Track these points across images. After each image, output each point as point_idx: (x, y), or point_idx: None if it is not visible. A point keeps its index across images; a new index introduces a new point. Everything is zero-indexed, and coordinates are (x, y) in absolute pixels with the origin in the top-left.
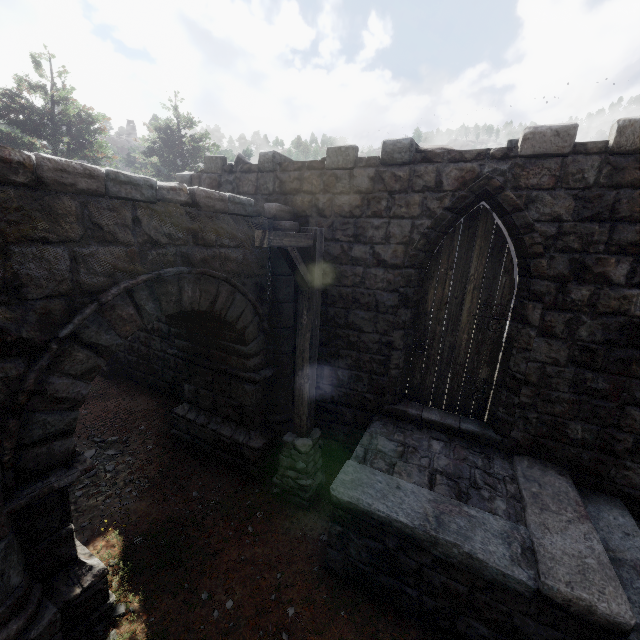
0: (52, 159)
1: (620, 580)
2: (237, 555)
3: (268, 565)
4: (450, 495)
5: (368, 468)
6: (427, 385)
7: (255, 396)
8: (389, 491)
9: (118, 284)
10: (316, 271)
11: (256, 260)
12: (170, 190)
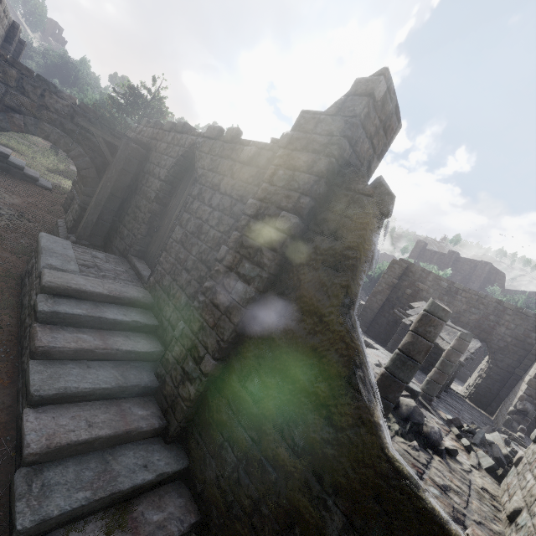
0: (15, 59)
1: (82, 302)
2: (0, 253)
3: (5, 260)
4: (80, 263)
5: (70, 244)
6: (151, 252)
7: (78, 216)
8: (59, 245)
9: (21, 111)
10: (116, 159)
11: (109, 152)
12: (68, 96)
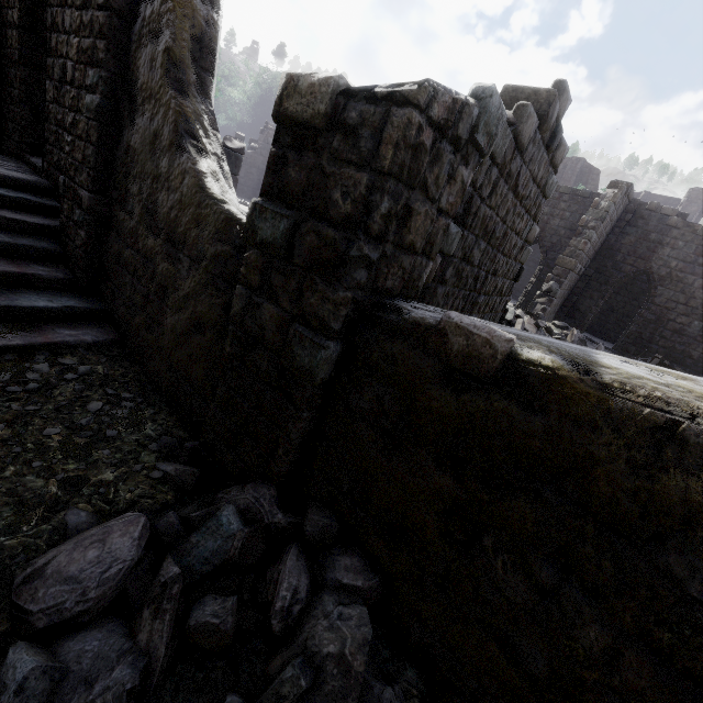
0: None
1: None
2: None
3: None
4: None
5: None
6: None
7: None
8: None
9: None
10: None
11: None
12: None
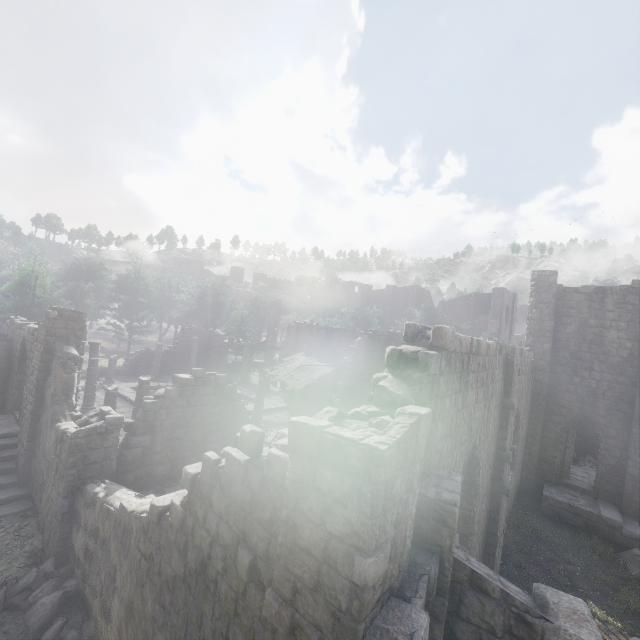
0: None
1: None
2: None
3: None
4: None
5: None
6: None
7: None
8: None
9: None
10: None
11: None
12: None
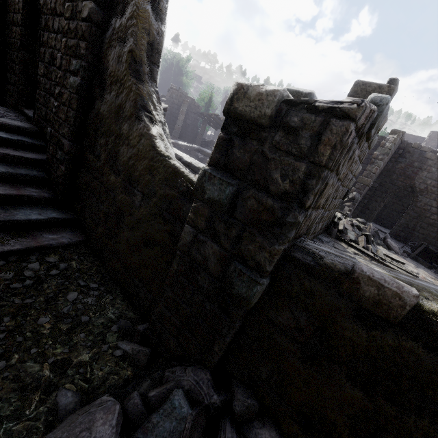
0: None
1: None
2: None
3: None
4: None
5: None
6: None
7: None
8: None
9: None
10: None
11: None
12: None
